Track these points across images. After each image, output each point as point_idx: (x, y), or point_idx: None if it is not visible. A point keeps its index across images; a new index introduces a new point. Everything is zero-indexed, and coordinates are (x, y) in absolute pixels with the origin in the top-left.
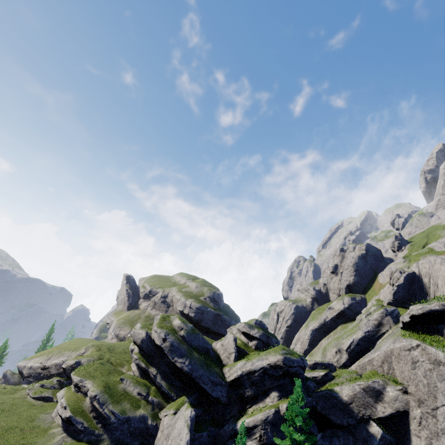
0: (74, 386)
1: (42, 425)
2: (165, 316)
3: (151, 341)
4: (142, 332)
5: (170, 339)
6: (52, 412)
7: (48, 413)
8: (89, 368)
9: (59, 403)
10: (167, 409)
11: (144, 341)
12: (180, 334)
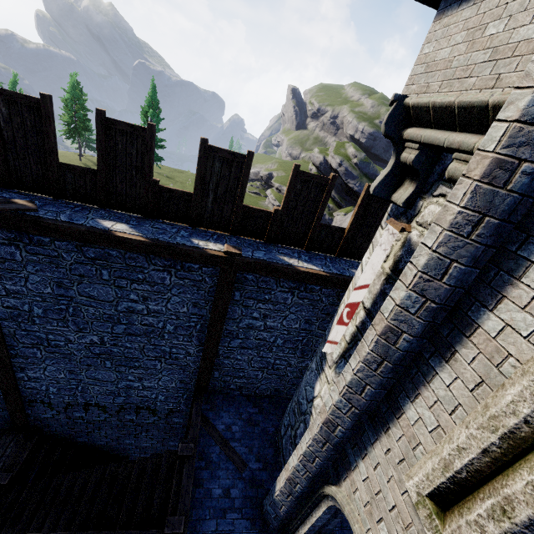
0: (276, 189)
1: (263, 207)
2: (340, 144)
3: (327, 164)
4: (320, 156)
5: (344, 165)
6: (264, 202)
7: (262, 202)
8: (283, 179)
9: (270, 197)
10: (339, 212)
11: (322, 164)
12: (353, 162)
